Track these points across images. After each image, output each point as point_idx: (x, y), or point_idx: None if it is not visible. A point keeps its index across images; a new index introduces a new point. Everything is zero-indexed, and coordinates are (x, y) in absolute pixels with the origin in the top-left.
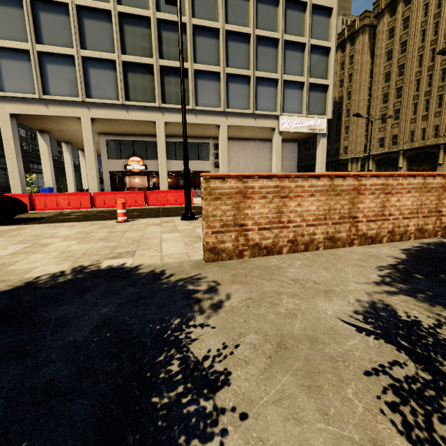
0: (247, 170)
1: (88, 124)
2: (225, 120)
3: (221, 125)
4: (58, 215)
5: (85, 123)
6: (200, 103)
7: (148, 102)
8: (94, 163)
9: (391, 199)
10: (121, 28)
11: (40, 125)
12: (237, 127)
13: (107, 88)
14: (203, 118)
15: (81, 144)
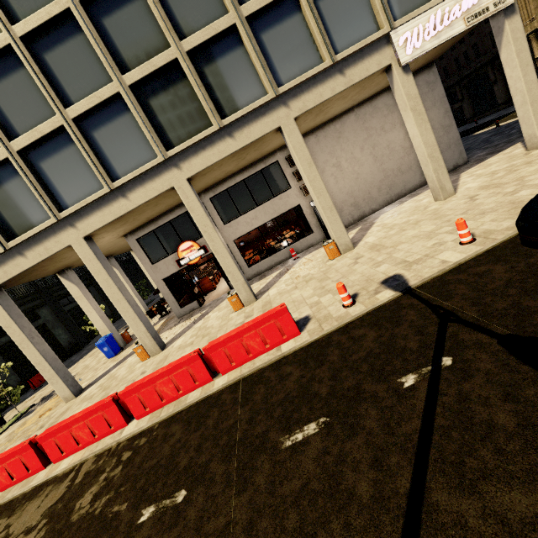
0: (360, 169)
1: (86, 248)
2: (286, 112)
3: (282, 126)
4: (48, 531)
5: (81, 250)
6: (227, 109)
7: (146, 161)
8: (124, 300)
9: None
10: (42, 63)
11: (47, 271)
12: (313, 111)
13: (79, 177)
14: (246, 133)
15: (124, 248)
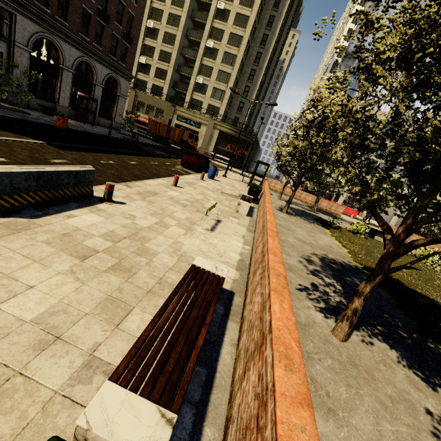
0: None
1: None
2: None
3: None
4: None
5: None
6: None
7: None
8: None
9: (412, 237)
10: None
11: None
12: None
13: None
14: None
15: None
